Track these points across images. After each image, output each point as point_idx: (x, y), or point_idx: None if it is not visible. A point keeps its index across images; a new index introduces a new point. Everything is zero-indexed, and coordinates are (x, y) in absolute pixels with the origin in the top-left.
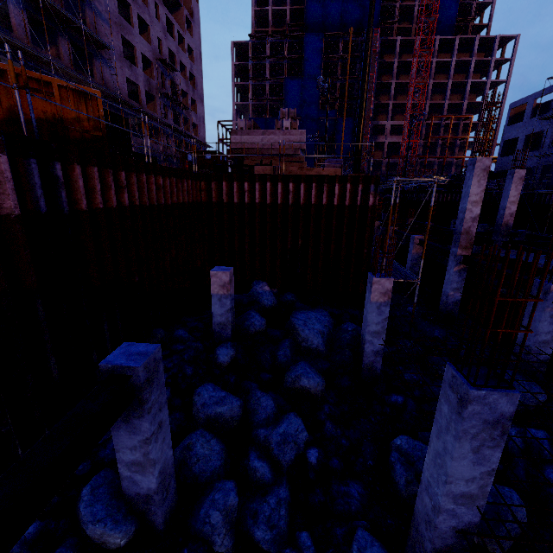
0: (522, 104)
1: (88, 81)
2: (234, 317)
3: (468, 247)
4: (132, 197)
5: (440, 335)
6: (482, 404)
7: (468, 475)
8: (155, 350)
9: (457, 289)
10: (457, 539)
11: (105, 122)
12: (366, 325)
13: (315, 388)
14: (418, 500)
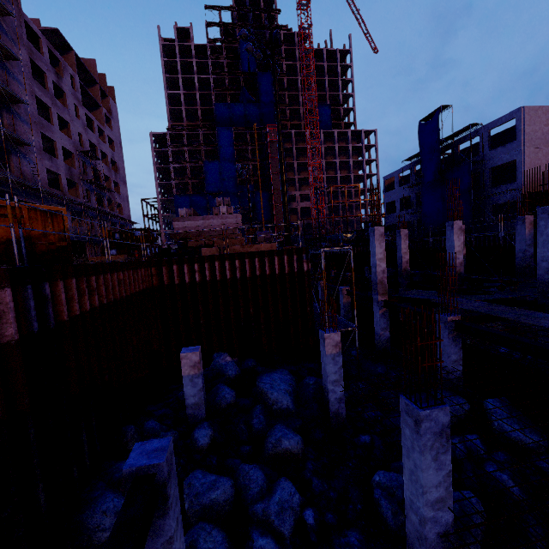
0: (391, 177)
1: (6, 176)
2: (205, 395)
3: (385, 293)
4: (100, 297)
5: (382, 371)
6: (429, 421)
7: (436, 481)
8: (170, 443)
9: (385, 328)
10: (443, 544)
11: (76, 235)
12: (326, 376)
13: (296, 447)
14: (407, 522)
